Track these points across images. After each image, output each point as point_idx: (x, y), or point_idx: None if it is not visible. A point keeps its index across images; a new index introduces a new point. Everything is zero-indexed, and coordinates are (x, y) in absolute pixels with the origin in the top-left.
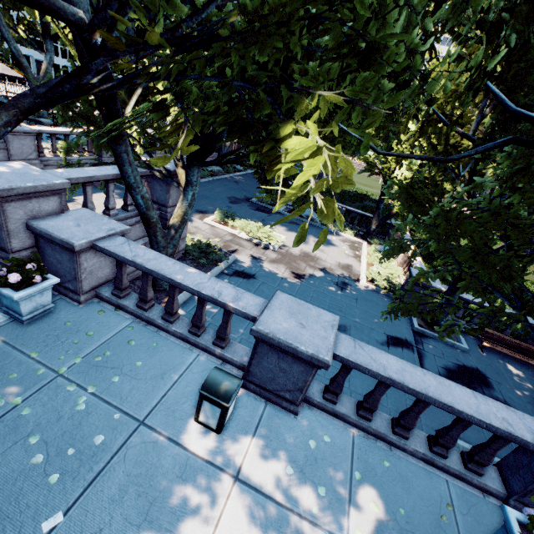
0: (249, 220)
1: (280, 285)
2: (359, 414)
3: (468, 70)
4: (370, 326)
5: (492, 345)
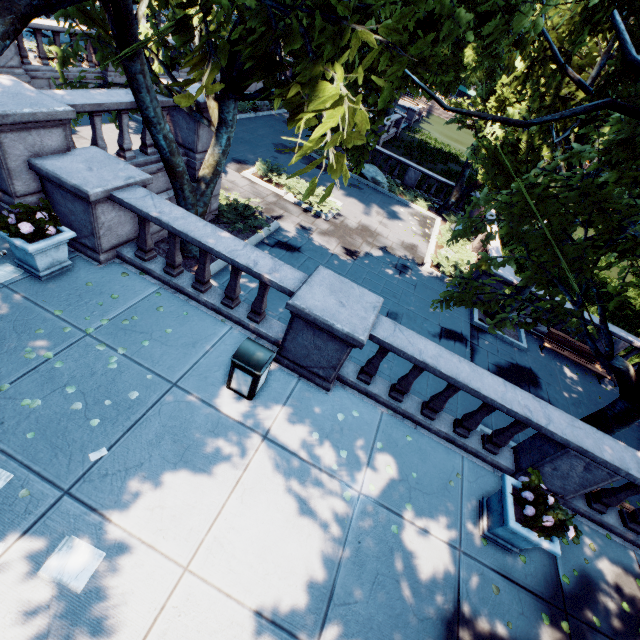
0: (298, 178)
1: (329, 263)
2: (390, 395)
3: (571, 3)
4: (425, 316)
5: (553, 347)
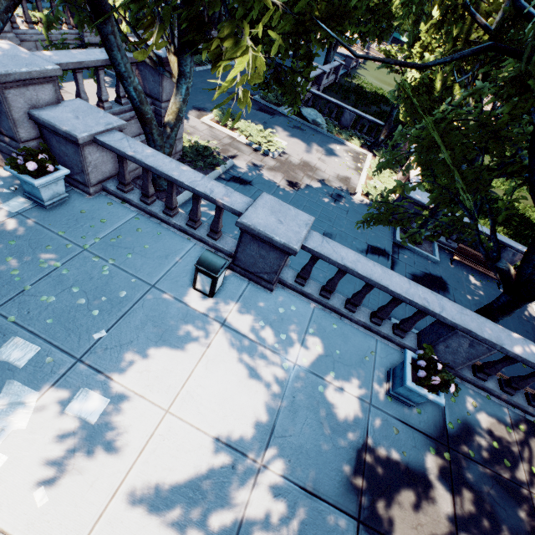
0: (249, 122)
1: (275, 193)
2: (321, 294)
3: None
4: (355, 236)
5: (461, 259)
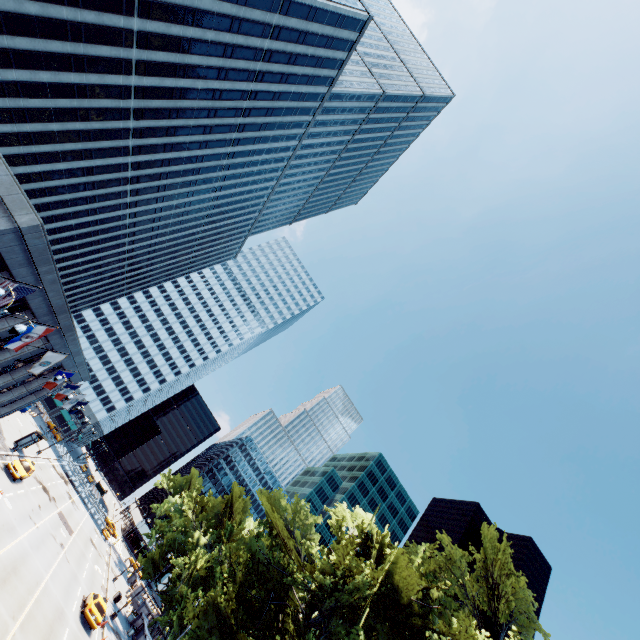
0: None
1: None
2: None
3: None
4: None
5: None
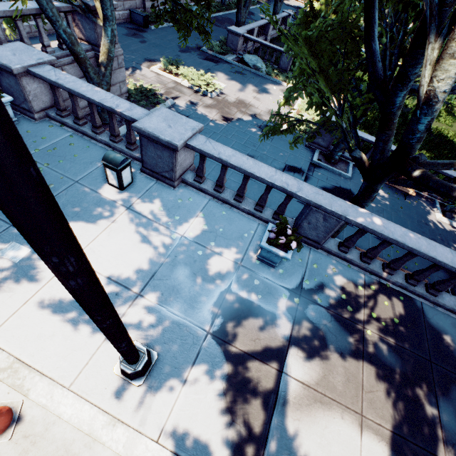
0: (192, 68)
1: (208, 125)
2: (214, 189)
3: None
4: (275, 158)
5: None
